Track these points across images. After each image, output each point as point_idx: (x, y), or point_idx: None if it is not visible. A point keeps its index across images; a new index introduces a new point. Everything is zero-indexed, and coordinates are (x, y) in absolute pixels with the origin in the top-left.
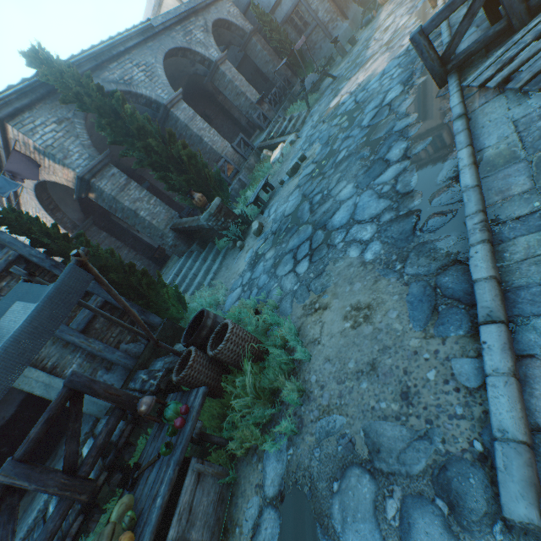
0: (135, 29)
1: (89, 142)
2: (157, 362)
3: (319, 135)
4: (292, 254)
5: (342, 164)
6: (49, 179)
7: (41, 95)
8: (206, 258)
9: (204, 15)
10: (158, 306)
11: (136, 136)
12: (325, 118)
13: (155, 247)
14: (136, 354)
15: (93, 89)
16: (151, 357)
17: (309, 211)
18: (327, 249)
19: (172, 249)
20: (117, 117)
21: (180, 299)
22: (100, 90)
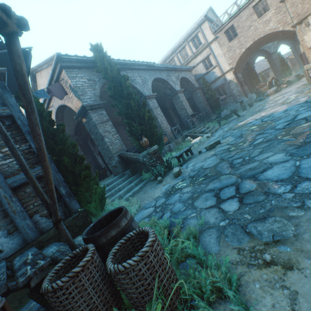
0: (146, 63)
1: (98, 94)
2: (53, 245)
3: (231, 134)
4: (213, 192)
5: (262, 144)
6: (67, 104)
7: (88, 66)
8: (132, 181)
9: (178, 73)
10: (84, 196)
11: (125, 97)
12: (234, 128)
13: (103, 167)
14: (42, 229)
15: (115, 69)
16: (52, 238)
17: (230, 167)
18: (266, 196)
19: (112, 168)
20: (120, 86)
21: (102, 199)
22: (118, 71)
